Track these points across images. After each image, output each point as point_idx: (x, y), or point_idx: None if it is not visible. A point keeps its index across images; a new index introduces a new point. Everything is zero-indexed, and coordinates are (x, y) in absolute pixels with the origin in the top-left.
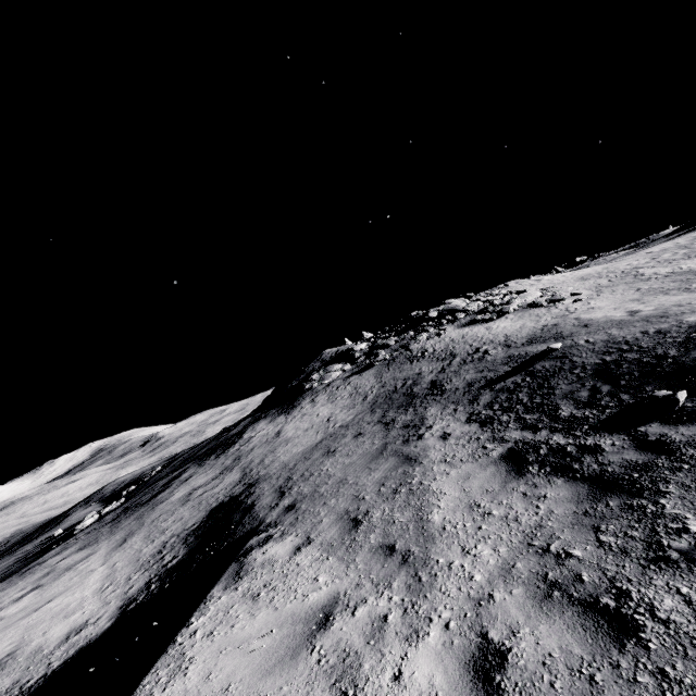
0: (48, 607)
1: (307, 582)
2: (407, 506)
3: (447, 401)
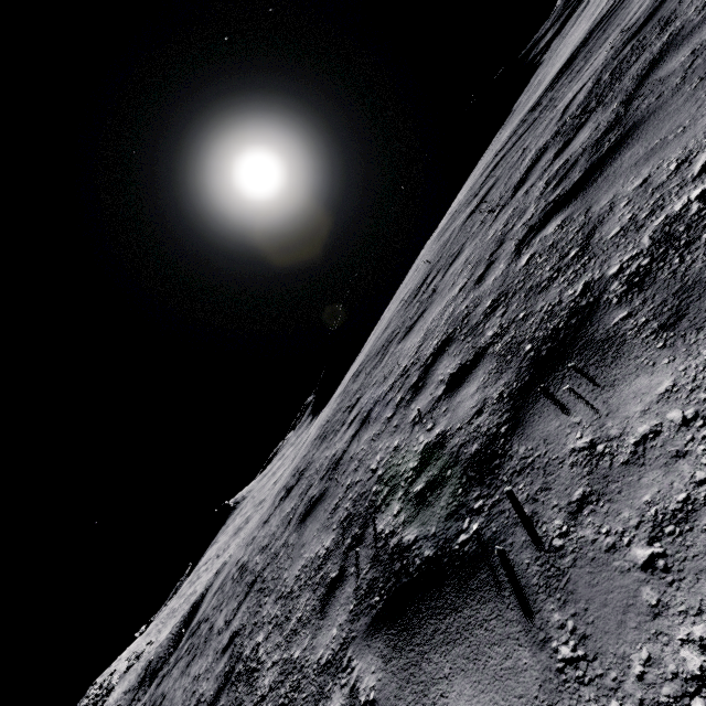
0: None
1: None
2: None
3: None
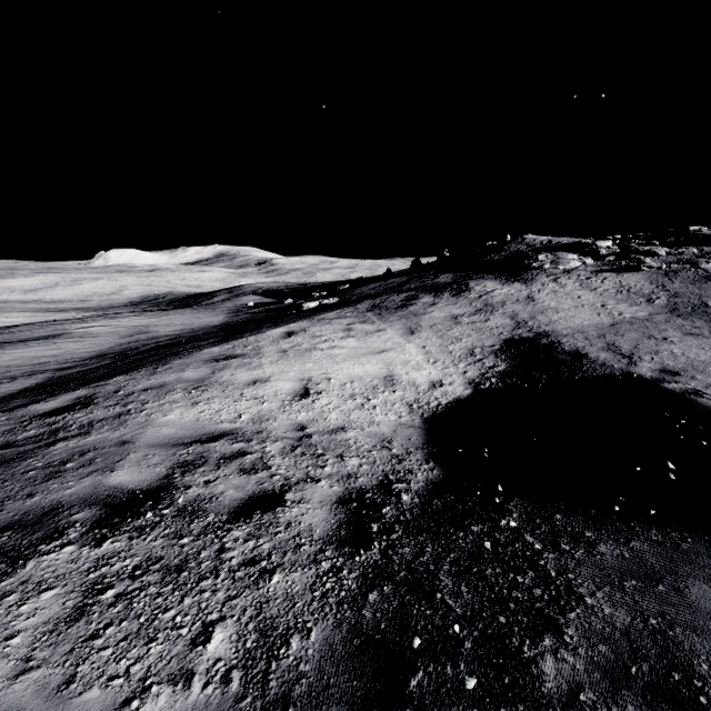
0: (389, 355)
1: None
2: None
3: None
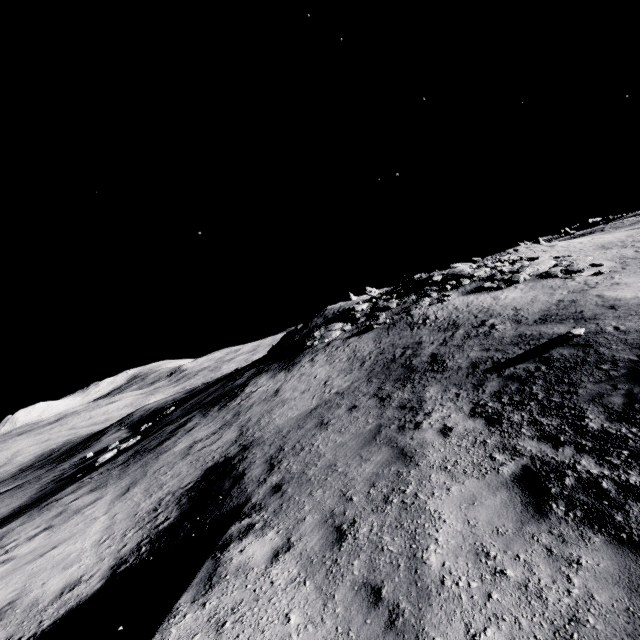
0: (51, 554)
1: (277, 619)
2: (398, 527)
3: (448, 382)
